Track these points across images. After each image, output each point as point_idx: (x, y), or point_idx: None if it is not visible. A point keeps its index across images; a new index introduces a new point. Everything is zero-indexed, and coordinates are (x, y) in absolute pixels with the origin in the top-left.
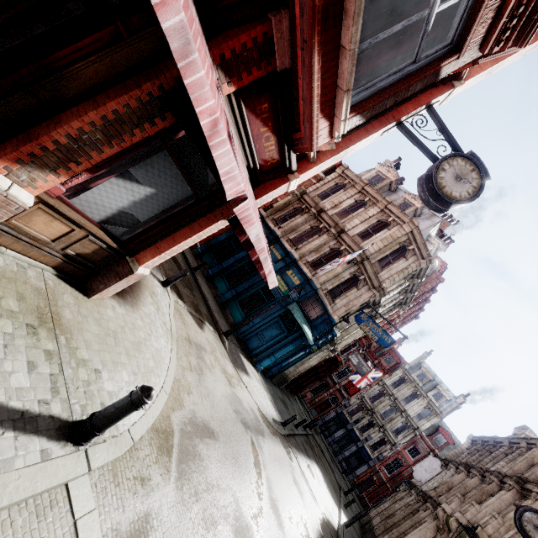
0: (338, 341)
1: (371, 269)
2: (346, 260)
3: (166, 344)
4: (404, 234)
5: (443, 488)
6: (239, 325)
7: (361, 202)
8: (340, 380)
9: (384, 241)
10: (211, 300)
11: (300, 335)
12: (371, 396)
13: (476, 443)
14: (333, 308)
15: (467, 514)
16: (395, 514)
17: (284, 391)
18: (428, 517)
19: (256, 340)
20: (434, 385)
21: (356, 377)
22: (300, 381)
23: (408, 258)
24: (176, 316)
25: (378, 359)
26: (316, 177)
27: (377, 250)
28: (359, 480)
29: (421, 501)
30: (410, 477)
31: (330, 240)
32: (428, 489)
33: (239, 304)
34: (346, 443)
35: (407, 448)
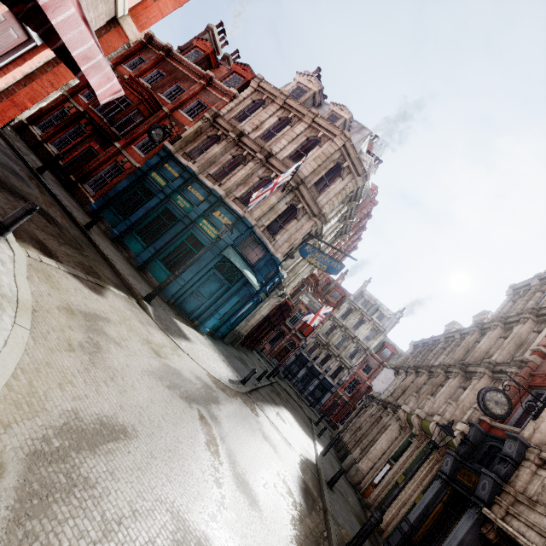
0: (286, 284)
1: (309, 194)
2: (280, 182)
3: None
4: (337, 150)
5: (398, 392)
6: (162, 284)
7: (285, 120)
8: (295, 325)
9: (317, 160)
10: (121, 263)
11: (244, 284)
12: (325, 332)
13: (417, 347)
14: (274, 246)
15: (425, 408)
16: (362, 426)
17: (240, 349)
18: (391, 420)
19: (193, 300)
20: (376, 308)
21: (309, 317)
22: (255, 335)
23: (344, 177)
24: (35, 278)
25: (326, 297)
26: (228, 95)
27: (311, 172)
28: (325, 407)
29: (382, 409)
30: (367, 391)
31: (258, 169)
32: (385, 397)
33: (163, 263)
34: (309, 379)
35: (361, 368)
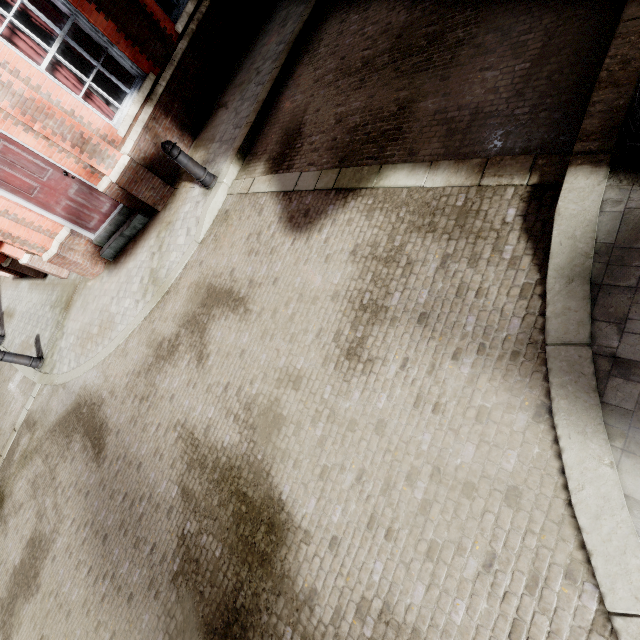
0: None
1: None
2: None
3: (136, 304)
4: None
5: None
6: None
7: None
8: None
9: None
10: None
11: None
12: None
13: None
14: None
15: None
16: None
17: None
18: None
19: None
20: None
21: None
22: None
23: None
24: (211, 238)
25: None
26: None
27: None
28: None
29: None
30: None
31: None
32: None
33: None
34: None
35: None
